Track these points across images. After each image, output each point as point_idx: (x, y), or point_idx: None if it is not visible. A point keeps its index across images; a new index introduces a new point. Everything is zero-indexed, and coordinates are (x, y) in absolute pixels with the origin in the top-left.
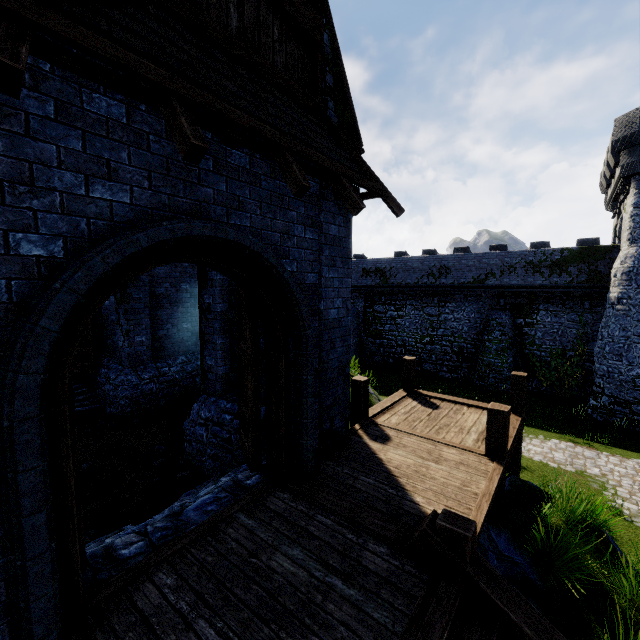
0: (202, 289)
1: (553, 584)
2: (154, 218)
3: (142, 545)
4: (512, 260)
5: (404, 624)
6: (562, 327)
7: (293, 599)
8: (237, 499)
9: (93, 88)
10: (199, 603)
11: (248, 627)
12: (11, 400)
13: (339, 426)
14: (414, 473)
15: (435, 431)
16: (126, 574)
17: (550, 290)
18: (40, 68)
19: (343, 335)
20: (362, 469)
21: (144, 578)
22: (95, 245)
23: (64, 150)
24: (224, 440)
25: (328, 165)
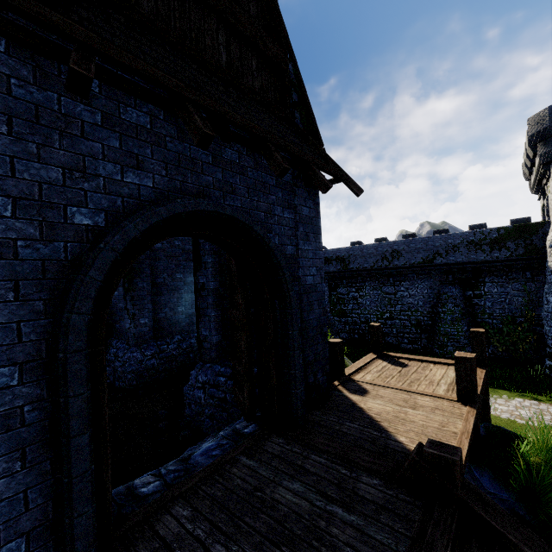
0: (197, 271)
1: (543, 519)
2: (170, 198)
3: (158, 484)
4: (455, 241)
5: (406, 544)
6: (509, 296)
7: (299, 525)
8: (237, 445)
9: (127, 104)
10: (214, 530)
11: (261, 550)
12: (66, 336)
13: (321, 380)
14: (394, 418)
15: (407, 384)
16: (147, 508)
17: (493, 264)
18: (92, 90)
19: (319, 299)
20: (346, 417)
21: (163, 511)
22: (128, 217)
23: (107, 147)
24: (220, 400)
25: (301, 155)
